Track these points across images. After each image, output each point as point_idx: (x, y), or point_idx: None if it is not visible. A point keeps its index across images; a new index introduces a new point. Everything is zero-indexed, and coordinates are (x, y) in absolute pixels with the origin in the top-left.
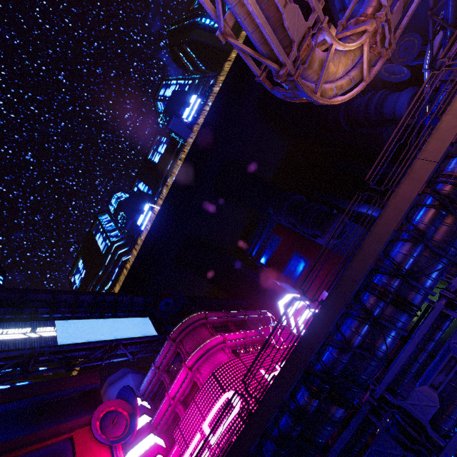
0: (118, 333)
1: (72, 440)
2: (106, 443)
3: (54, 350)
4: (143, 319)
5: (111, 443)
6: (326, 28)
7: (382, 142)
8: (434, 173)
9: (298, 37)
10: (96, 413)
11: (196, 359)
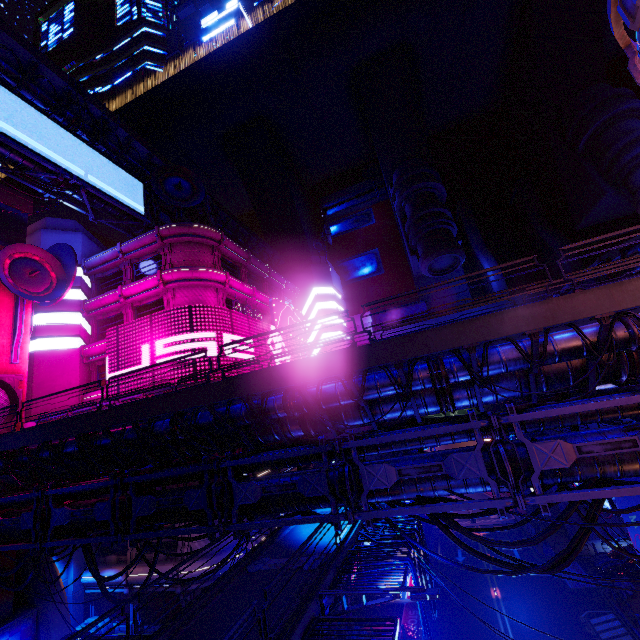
0: (86, 172)
1: None
2: (12, 289)
3: None
4: (134, 181)
5: (19, 294)
6: None
7: (590, 207)
8: (634, 308)
9: None
10: (9, 248)
11: (178, 278)
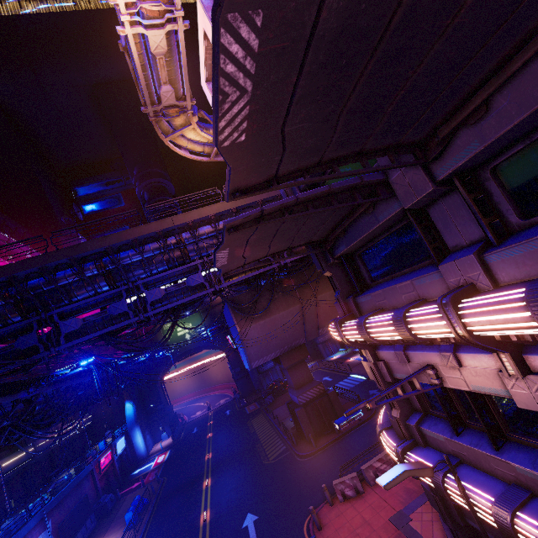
0: None
1: None
2: None
3: None
4: None
5: None
6: (190, 115)
7: None
8: (173, 229)
9: (166, 103)
10: None
11: None
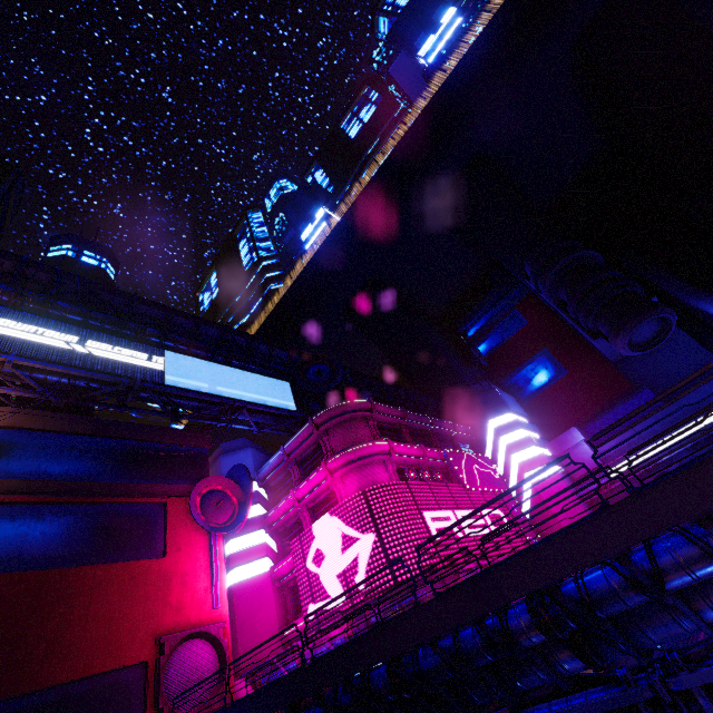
0: (243, 393)
1: (165, 508)
2: (205, 526)
3: (159, 389)
4: (282, 383)
5: (211, 529)
6: None
7: None
8: None
9: None
10: (198, 486)
11: (342, 463)
